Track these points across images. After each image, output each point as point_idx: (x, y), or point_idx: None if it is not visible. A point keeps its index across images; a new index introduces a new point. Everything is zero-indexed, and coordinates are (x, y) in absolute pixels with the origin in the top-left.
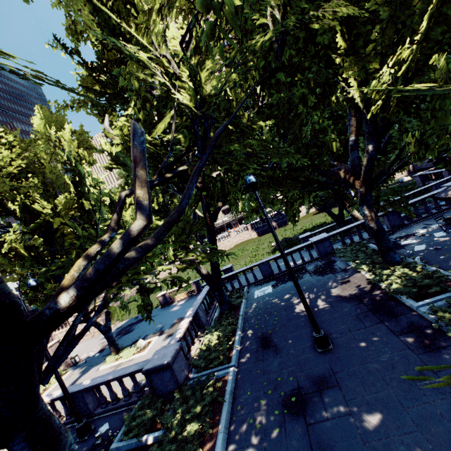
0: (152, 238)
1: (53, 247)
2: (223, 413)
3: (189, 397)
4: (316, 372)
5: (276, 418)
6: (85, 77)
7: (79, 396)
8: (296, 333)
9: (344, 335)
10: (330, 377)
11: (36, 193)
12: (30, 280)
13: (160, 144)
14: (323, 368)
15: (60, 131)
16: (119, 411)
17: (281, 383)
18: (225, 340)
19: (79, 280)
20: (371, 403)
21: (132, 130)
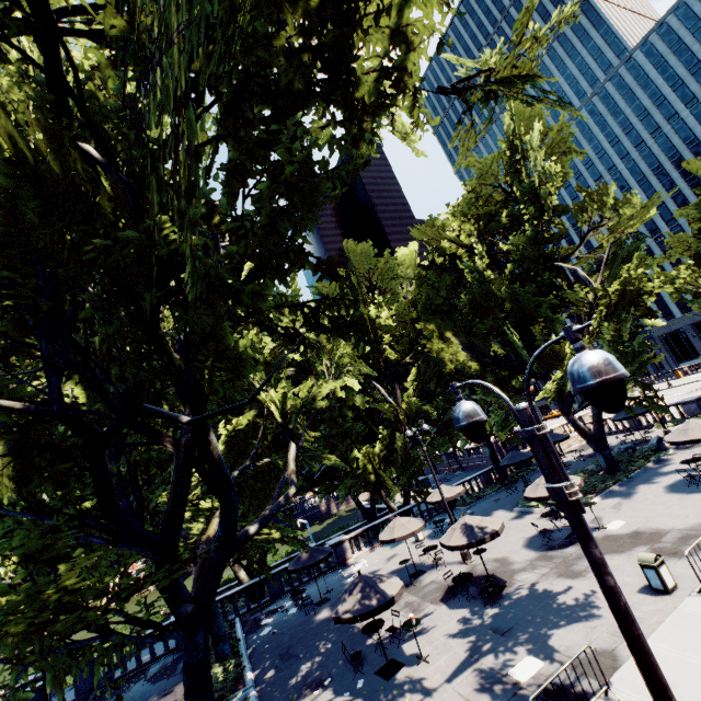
0: None
1: None
2: None
3: None
4: None
5: None
6: None
7: None
8: None
9: None
10: None
11: None
12: None
13: None
14: None
15: None
16: None
17: None
18: None
19: None
20: None
21: None
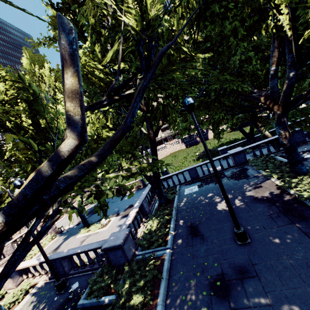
0: (96, 155)
1: (40, 154)
2: (161, 288)
3: (136, 271)
4: (237, 261)
5: (204, 298)
6: (52, 18)
7: (58, 261)
8: (218, 226)
9: (260, 232)
10: (249, 267)
11: (24, 114)
12: (16, 181)
13: (112, 73)
14: (243, 258)
15: (42, 68)
16: (86, 274)
17: (207, 268)
18: (163, 227)
19: (6, 206)
20: (289, 297)
21: (58, 25)
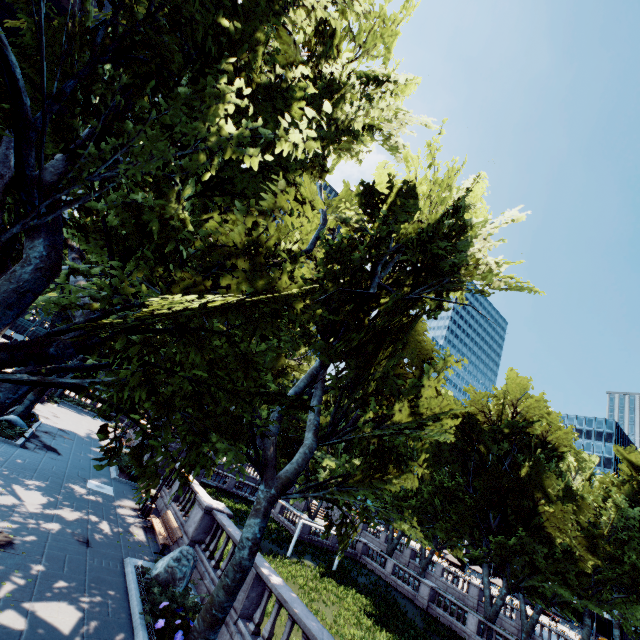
0: None
1: None
2: None
3: None
4: None
5: None
6: None
7: None
8: None
9: None
10: None
11: None
12: None
13: None
14: None
15: None
16: None
17: None
18: None
19: None
20: None
21: None
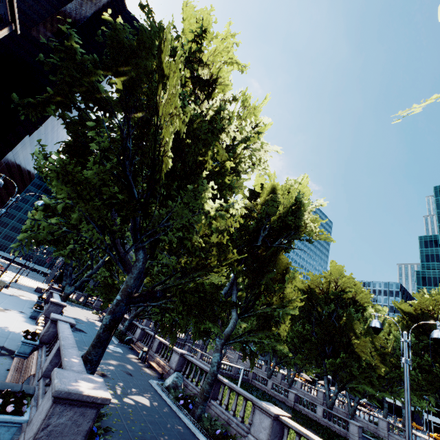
0: None
1: None
2: None
3: None
4: None
5: None
6: None
7: None
8: None
9: None
10: None
11: None
12: None
13: None
14: None
15: None
16: None
17: None
18: None
19: None
20: None
21: None
